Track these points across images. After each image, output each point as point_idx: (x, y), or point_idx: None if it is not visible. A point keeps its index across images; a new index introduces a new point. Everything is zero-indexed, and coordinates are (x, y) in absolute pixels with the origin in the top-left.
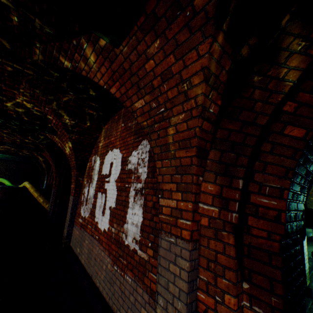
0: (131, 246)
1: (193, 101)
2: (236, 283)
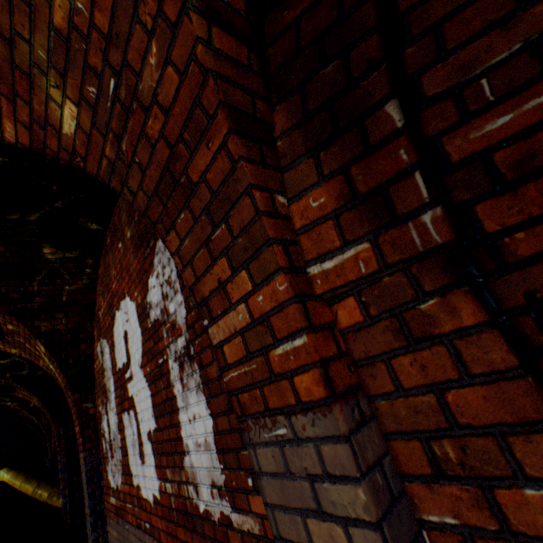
0: (214, 512)
1: None
2: None
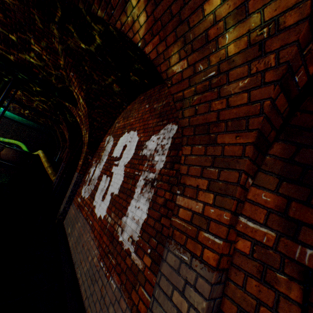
0: (125, 245)
1: (272, 56)
2: None
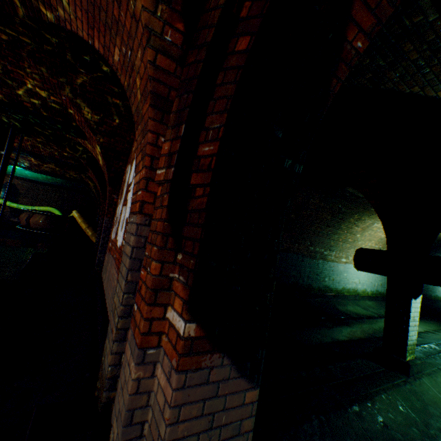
0: None
1: (141, 24)
2: (163, 249)
